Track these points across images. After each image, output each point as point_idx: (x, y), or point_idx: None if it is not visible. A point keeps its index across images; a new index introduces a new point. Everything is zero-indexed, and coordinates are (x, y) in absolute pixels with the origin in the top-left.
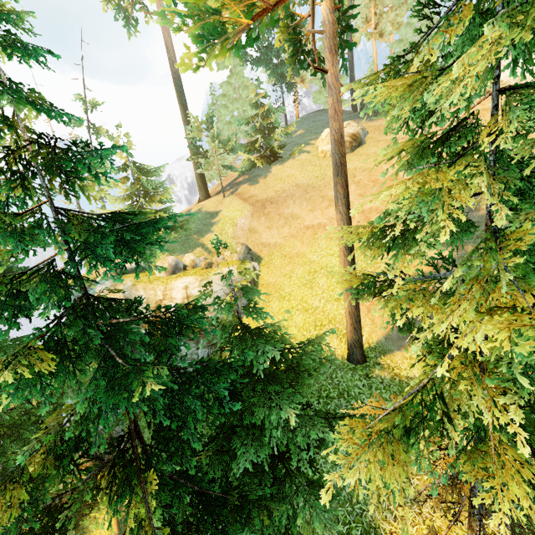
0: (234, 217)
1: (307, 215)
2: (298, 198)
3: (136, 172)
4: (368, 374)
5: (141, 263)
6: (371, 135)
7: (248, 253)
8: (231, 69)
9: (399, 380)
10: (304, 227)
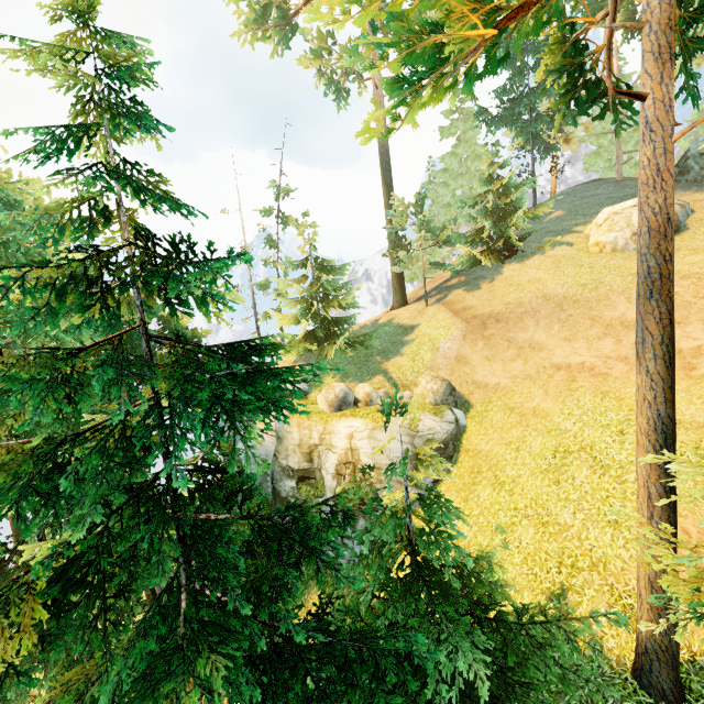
0: (436, 337)
1: (558, 346)
2: (544, 317)
3: (318, 270)
4: None
5: (305, 386)
6: (701, 215)
7: (450, 394)
8: (459, 136)
9: None
10: (551, 366)
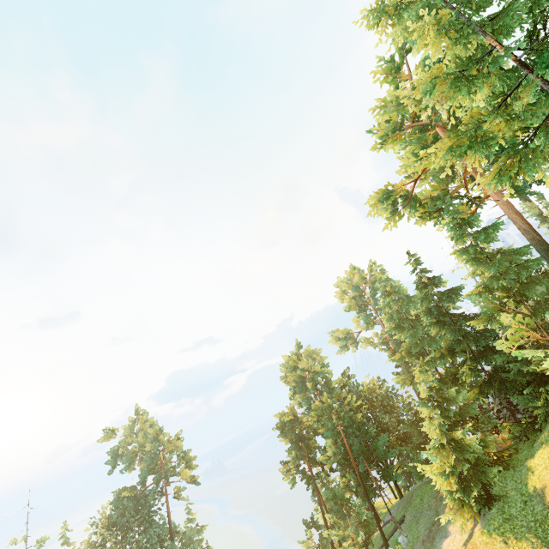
0: None
1: None
2: None
3: None
4: None
5: None
6: None
7: None
8: None
9: None
10: None
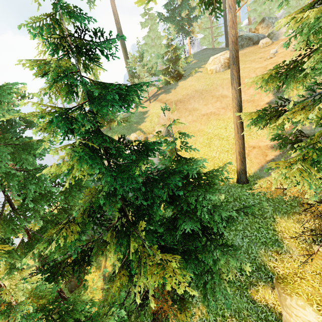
0: (158, 112)
1: (203, 107)
2: (196, 98)
3: None
4: (251, 188)
5: None
6: (240, 59)
7: (168, 132)
8: (150, 27)
9: (270, 192)
10: (201, 115)
